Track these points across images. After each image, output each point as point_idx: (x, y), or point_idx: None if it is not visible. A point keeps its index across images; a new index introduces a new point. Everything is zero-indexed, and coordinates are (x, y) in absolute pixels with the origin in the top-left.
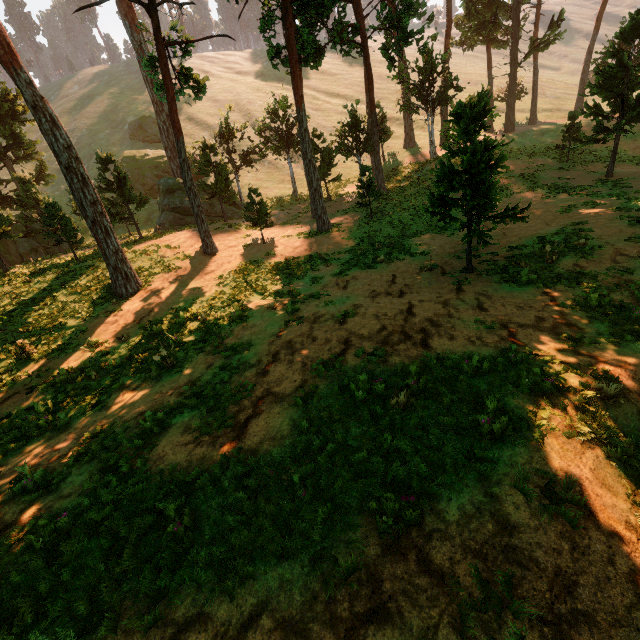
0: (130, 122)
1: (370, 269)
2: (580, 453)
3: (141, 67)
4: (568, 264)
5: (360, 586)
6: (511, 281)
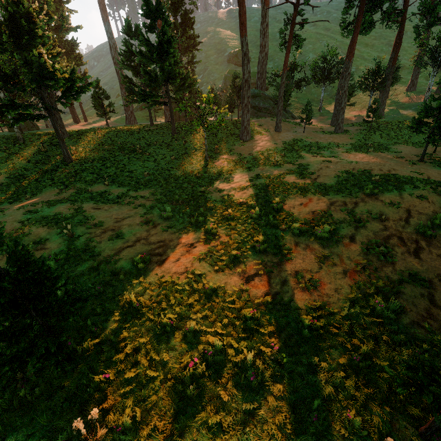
0: (230, 52)
1: (363, 153)
2: (434, 195)
3: (261, 25)
4: None
5: (358, 199)
6: None
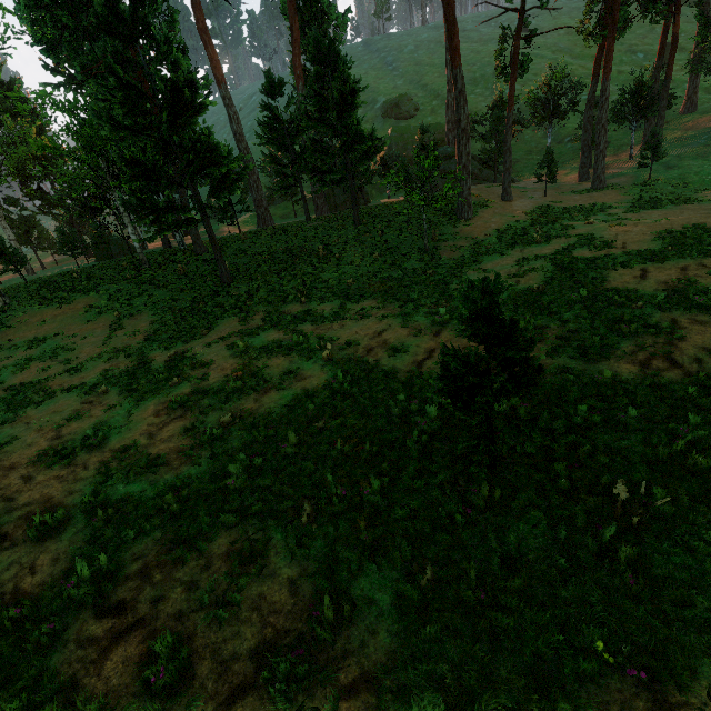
0: (385, 101)
1: (659, 209)
2: None
3: (447, 52)
4: None
5: None
6: None
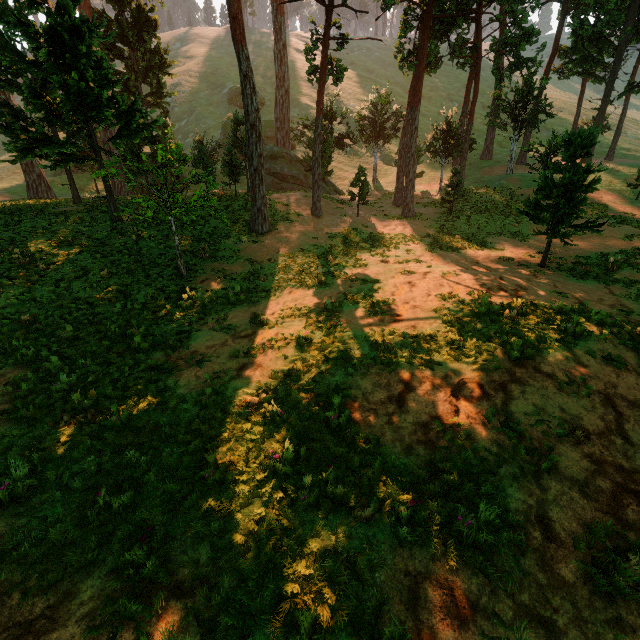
0: (231, 87)
1: (454, 252)
2: (625, 351)
3: (275, 45)
4: (625, 274)
5: (503, 373)
6: (578, 277)
